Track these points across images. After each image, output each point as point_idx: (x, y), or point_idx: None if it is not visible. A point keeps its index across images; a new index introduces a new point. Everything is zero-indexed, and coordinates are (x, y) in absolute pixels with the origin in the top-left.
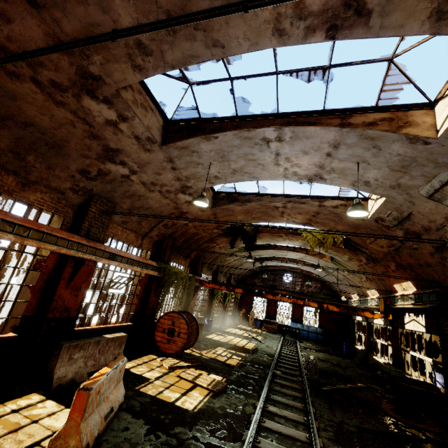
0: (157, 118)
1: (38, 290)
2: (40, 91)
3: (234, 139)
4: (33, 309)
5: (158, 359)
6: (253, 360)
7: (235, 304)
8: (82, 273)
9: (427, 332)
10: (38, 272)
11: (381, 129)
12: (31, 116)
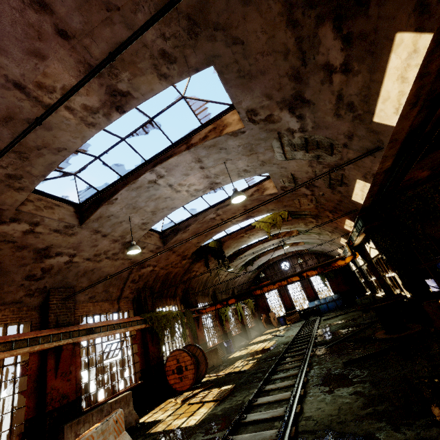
0: (67, 208)
1: (30, 392)
2: None
3: (130, 193)
4: (33, 410)
5: (173, 399)
6: (268, 355)
7: (251, 314)
8: (65, 358)
9: (381, 252)
10: (26, 377)
11: (211, 138)
12: None
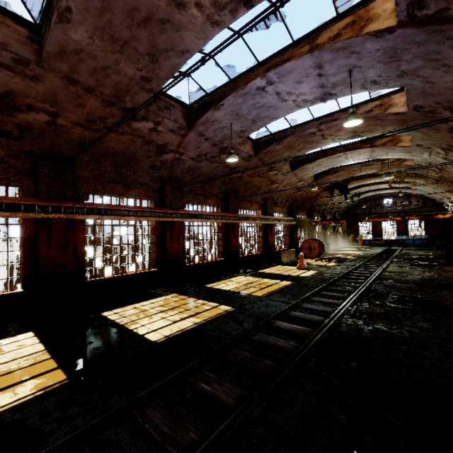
0: (288, 162)
1: (263, 238)
2: (258, 177)
3: (323, 159)
4: (263, 244)
5: (309, 259)
6: (360, 256)
7: (343, 232)
8: (273, 229)
9: None
10: (260, 232)
11: (388, 146)
12: (254, 184)
